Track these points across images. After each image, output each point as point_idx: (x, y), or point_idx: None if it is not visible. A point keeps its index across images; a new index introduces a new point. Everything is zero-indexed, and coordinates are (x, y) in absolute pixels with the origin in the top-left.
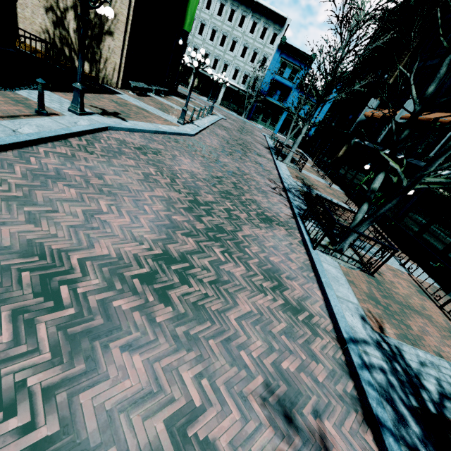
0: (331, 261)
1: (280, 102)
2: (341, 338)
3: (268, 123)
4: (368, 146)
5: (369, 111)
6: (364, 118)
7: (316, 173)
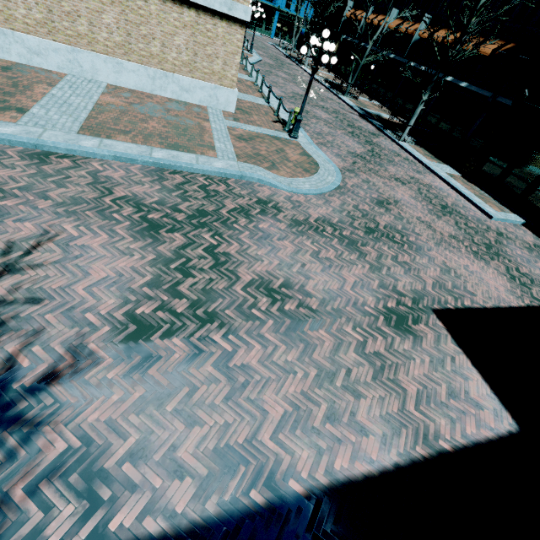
0: (344, 97)
1: (271, 3)
2: (350, 106)
3: (263, 28)
4: (351, 41)
5: (348, 13)
6: (346, 18)
7: (322, 70)
